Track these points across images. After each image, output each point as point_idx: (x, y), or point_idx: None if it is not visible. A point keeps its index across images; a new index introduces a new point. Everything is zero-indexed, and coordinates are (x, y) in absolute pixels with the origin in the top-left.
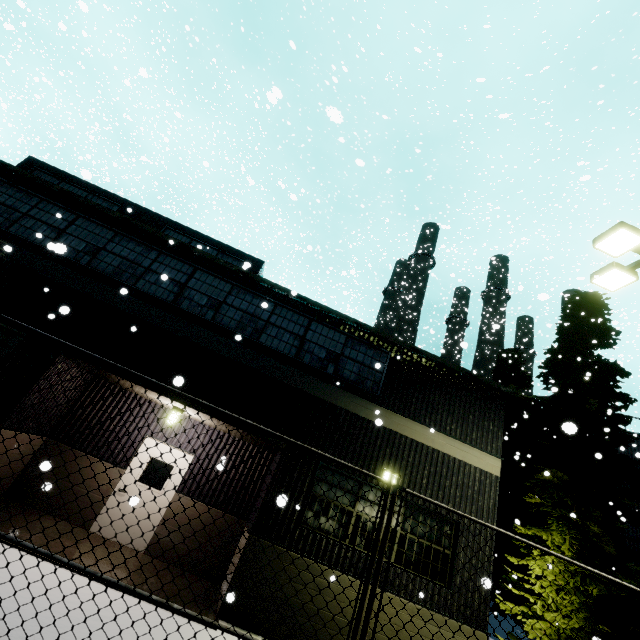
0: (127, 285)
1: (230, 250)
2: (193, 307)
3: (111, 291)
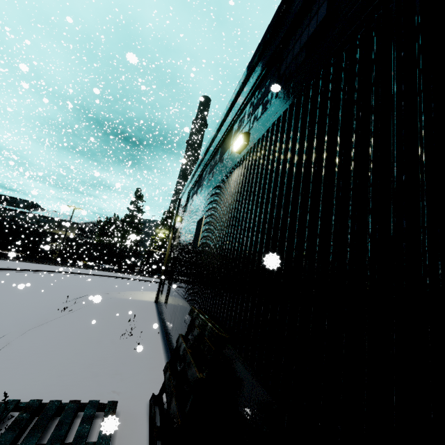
0: (4, 218)
1: (26, 201)
2: (17, 219)
3: (2, 220)
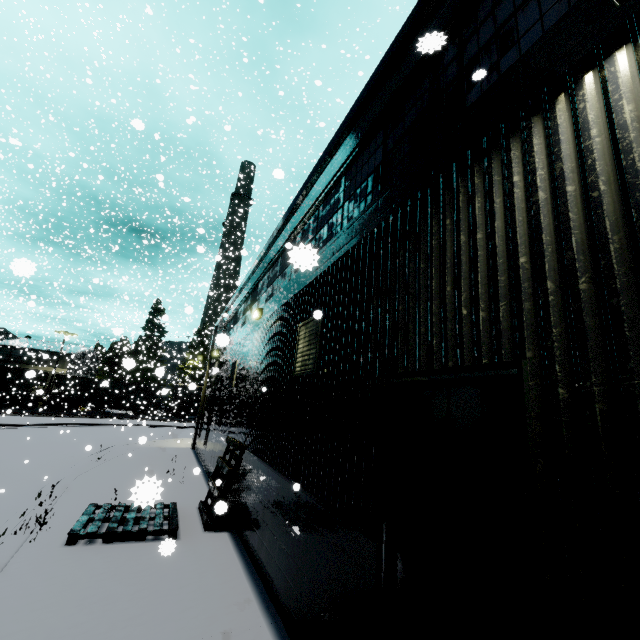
0: None
1: None
2: None
3: None
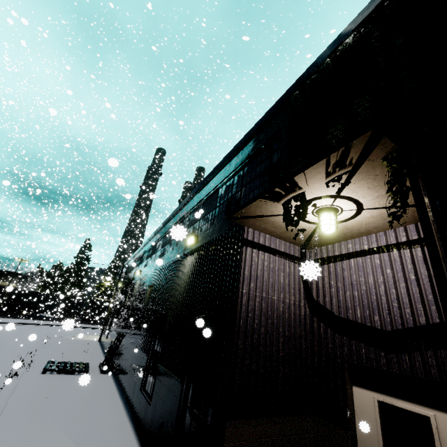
0: None
1: None
2: None
3: None
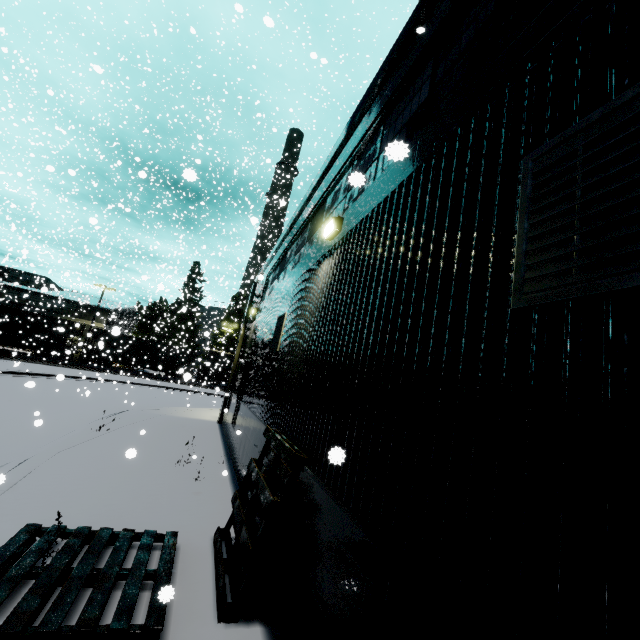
0: (4, 300)
1: (35, 275)
2: (22, 302)
3: (0, 302)
